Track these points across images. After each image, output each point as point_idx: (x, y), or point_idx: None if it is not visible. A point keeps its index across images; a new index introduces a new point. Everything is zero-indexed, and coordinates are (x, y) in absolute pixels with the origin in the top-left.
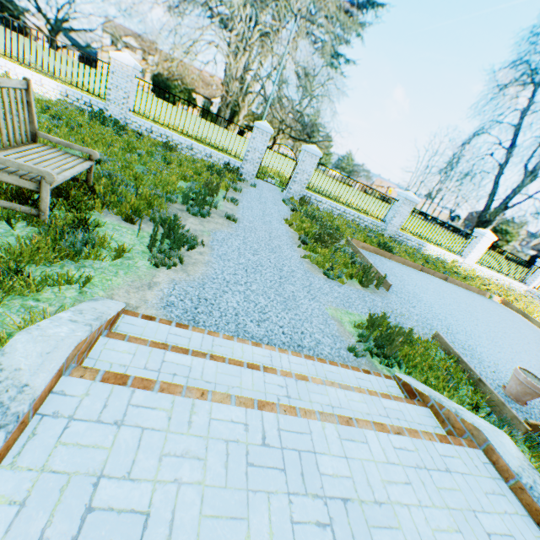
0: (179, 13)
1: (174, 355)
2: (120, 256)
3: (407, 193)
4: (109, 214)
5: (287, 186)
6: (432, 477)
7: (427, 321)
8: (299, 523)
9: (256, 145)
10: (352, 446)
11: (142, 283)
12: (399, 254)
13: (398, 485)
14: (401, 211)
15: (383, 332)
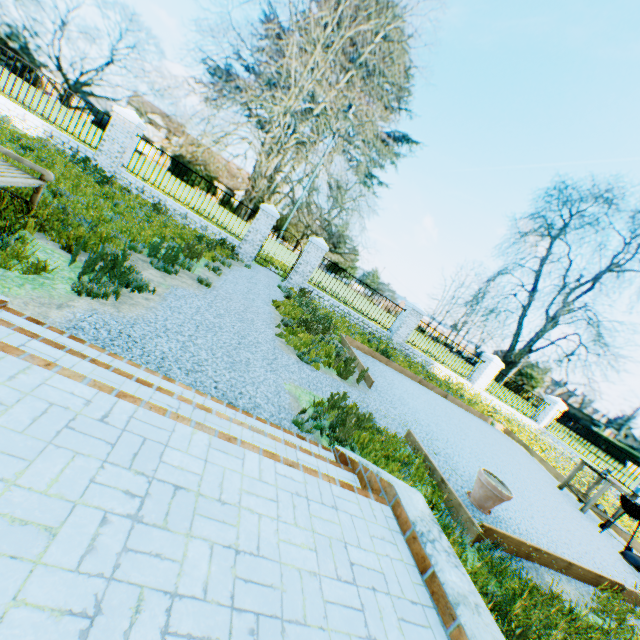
0: (212, 102)
1: (42, 345)
2: (35, 273)
3: (415, 304)
4: (45, 238)
5: (288, 275)
6: (310, 506)
7: (405, 423)
8: (102, 485)
9: (260, 227)
10: (221, 456)
11: (51, 301)
12: (399, 363)
13: (260, 498)
14: (408, 321)
15: (341, 411)
